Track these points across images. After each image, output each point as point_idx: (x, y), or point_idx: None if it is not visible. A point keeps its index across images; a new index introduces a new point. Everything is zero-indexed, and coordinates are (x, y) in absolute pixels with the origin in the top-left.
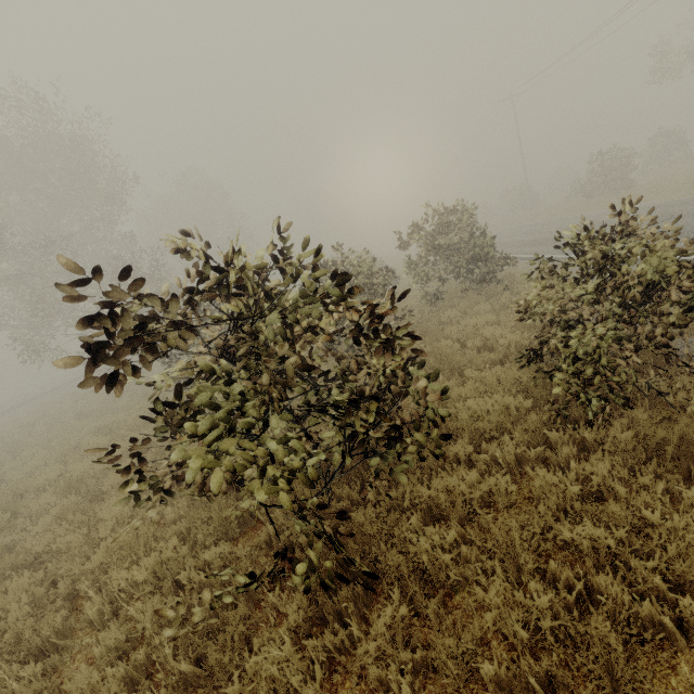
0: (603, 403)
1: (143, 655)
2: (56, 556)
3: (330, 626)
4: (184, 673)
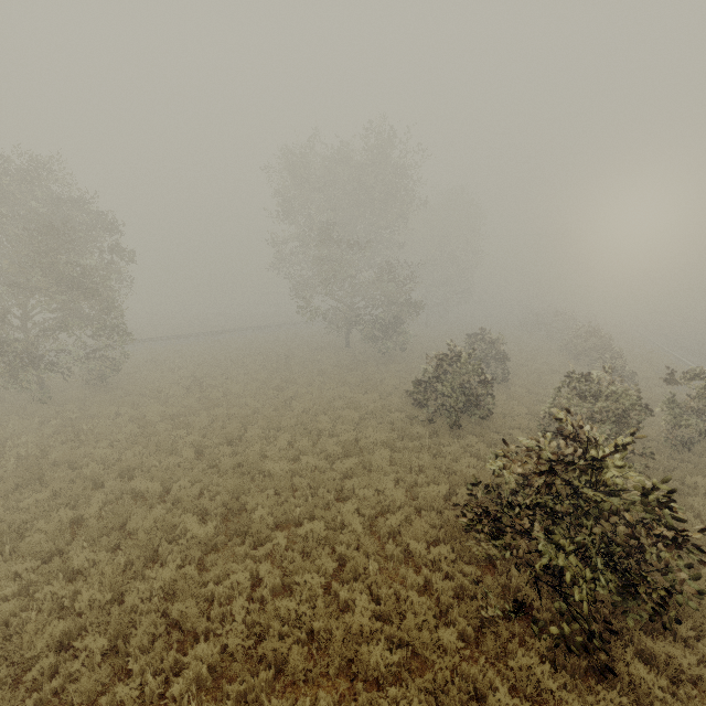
0: None
1: (433, 601)
2: (350, 494)
3: (558, 670)
4: (464, 630)
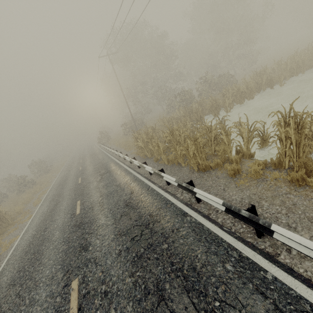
0: (19, 193)
1: None
2: None
3: None
4: None
